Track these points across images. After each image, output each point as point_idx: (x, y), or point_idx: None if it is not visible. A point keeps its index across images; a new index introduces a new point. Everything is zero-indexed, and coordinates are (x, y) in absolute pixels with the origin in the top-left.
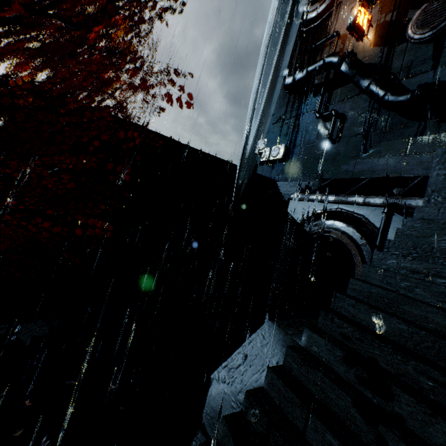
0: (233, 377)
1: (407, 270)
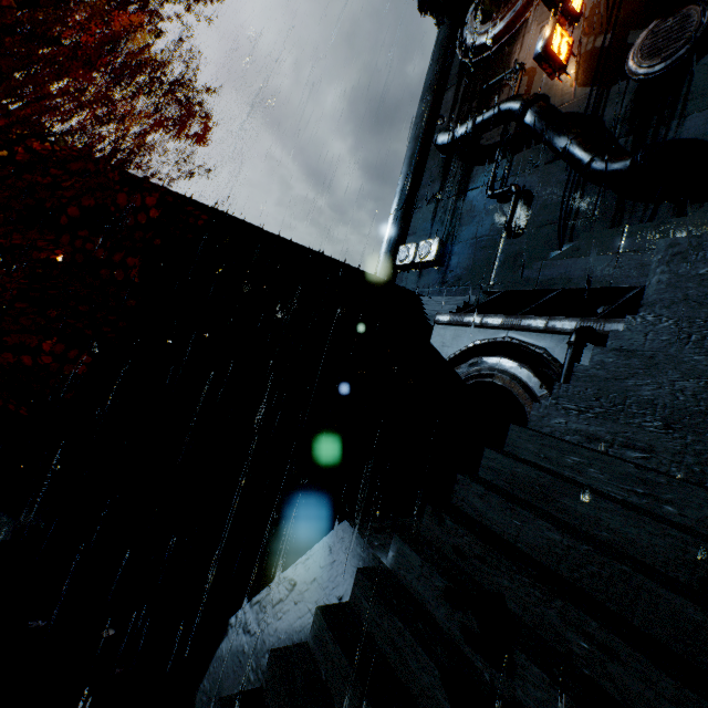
0: (263, 623)
1: (581, 436)
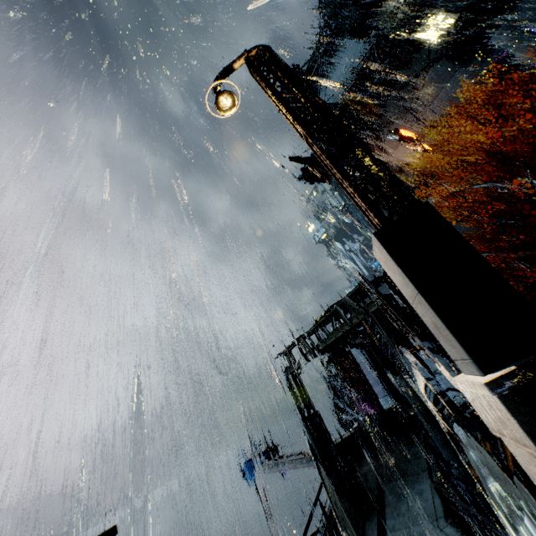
0: None
1: None
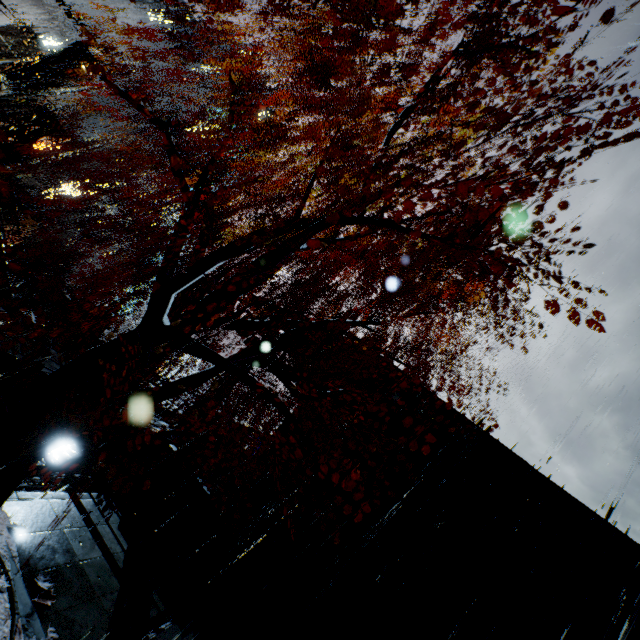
0: None
1: None
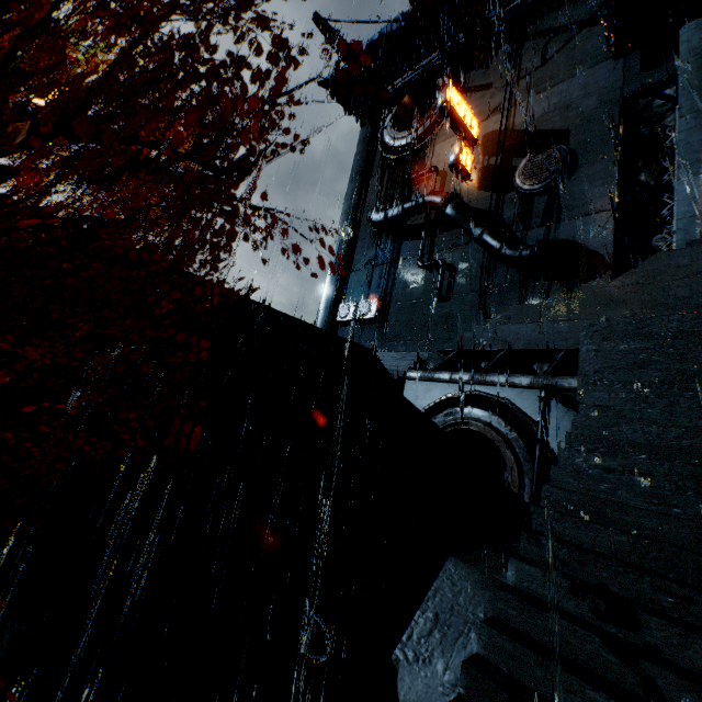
0: (427, 650)
1: (600, 469)
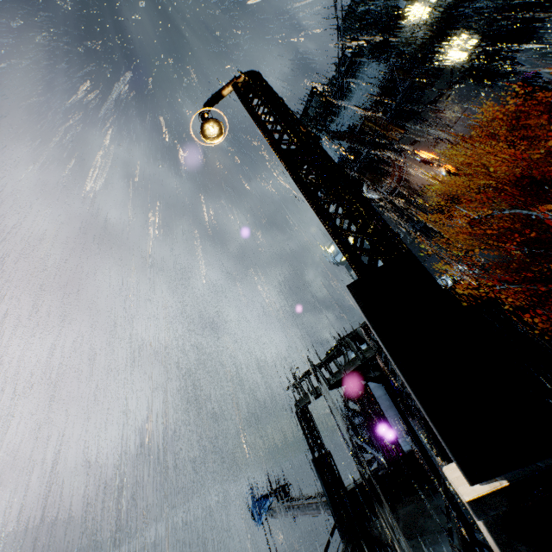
0: None
1: None
